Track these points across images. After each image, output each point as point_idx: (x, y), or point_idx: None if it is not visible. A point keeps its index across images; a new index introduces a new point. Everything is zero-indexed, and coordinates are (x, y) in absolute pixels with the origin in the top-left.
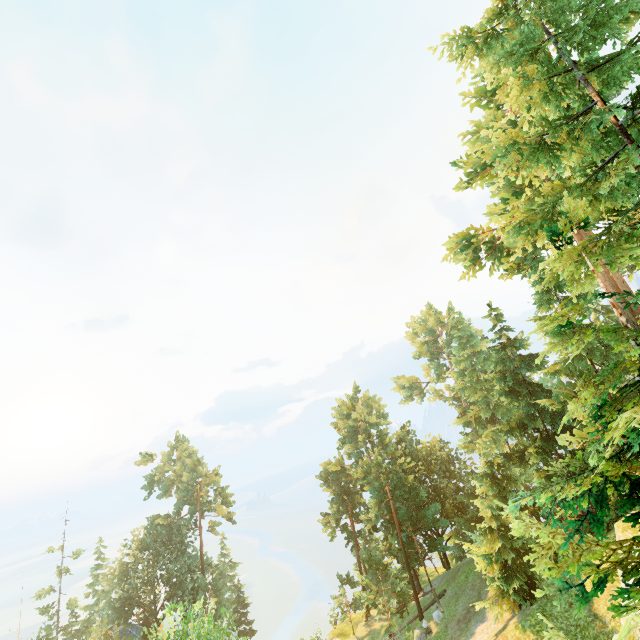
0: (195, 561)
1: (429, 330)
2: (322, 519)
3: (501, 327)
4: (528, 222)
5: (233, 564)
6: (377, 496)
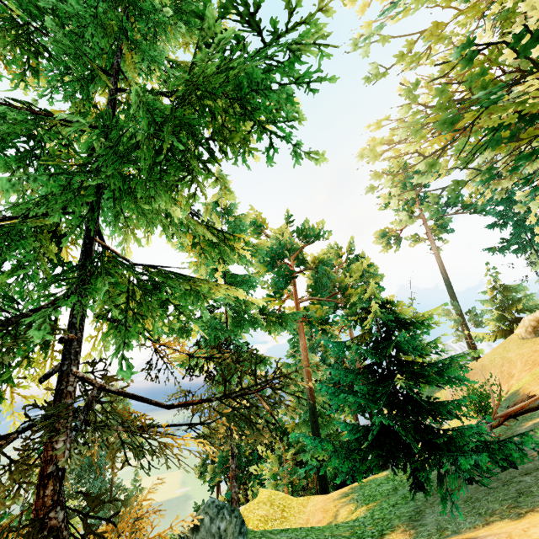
0: (106, 484)
1: None
2: (195, 468)
3: None
4: (184, 362)
5: (141, 488)
6: (219, 462)
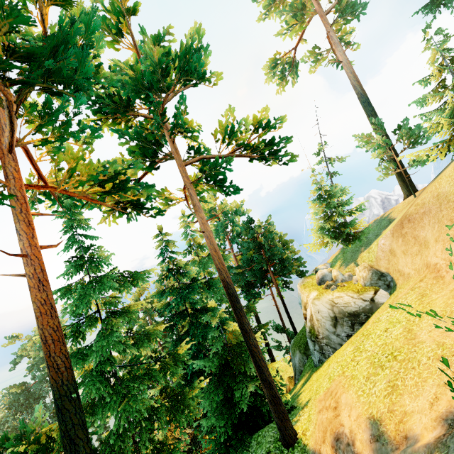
0: (50, 409)
1: (209, 215)
2: None
3: (172, 252)
4: None
5: None
6: None
